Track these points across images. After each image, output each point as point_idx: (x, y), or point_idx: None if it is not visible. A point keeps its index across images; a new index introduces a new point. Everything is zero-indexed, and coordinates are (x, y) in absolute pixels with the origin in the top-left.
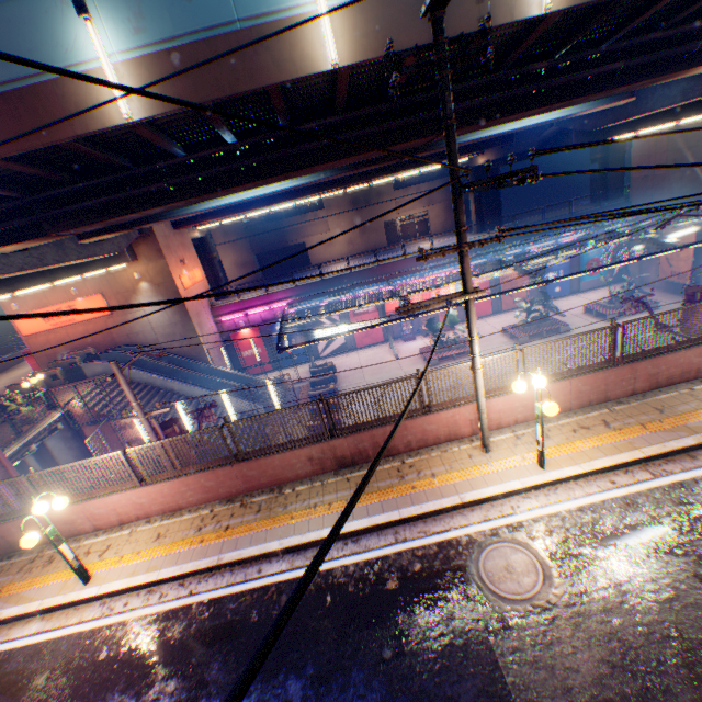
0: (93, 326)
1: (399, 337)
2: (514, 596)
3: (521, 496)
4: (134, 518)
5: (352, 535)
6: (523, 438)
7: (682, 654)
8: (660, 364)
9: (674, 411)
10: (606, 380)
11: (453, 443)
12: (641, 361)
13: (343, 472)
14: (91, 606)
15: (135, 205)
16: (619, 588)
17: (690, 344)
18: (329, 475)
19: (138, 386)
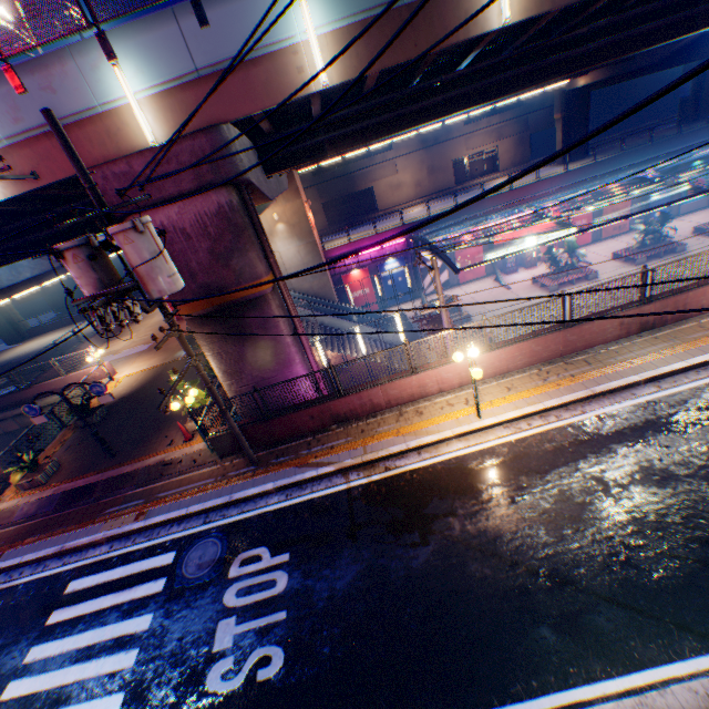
0: None
1: (499, 271)
2: None
3: None
4: (469, 381)
5: (697, 367)
6: None
7: None
8: None
9: None
10: None
11: None
12: None
13: (644, 334)
14: (495, 430)
15: (405, 122)
16: None
17: None
18: (632, 338)
19: None
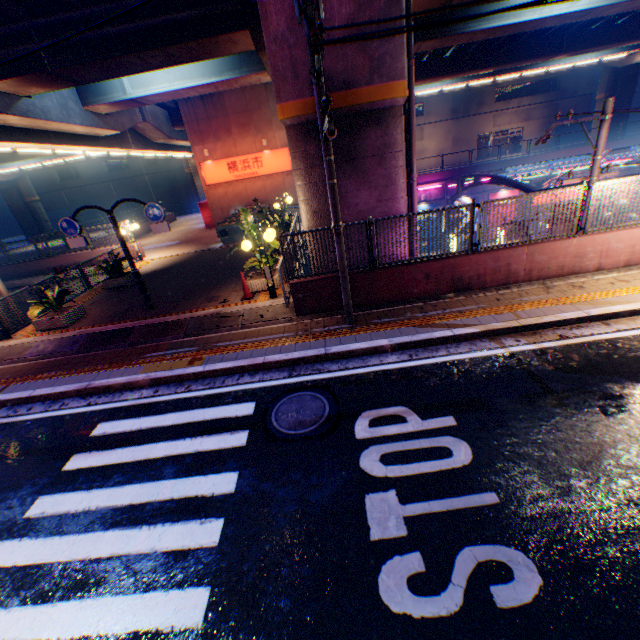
0: (270, 183)
1: None
2: None
3: None
4: (639, 261)
5: None
6: None
7: None
8: None
9: None
10: None
11: None
12: None
13: None
14: None
15: None
16: None
17: None
18: None
19: None
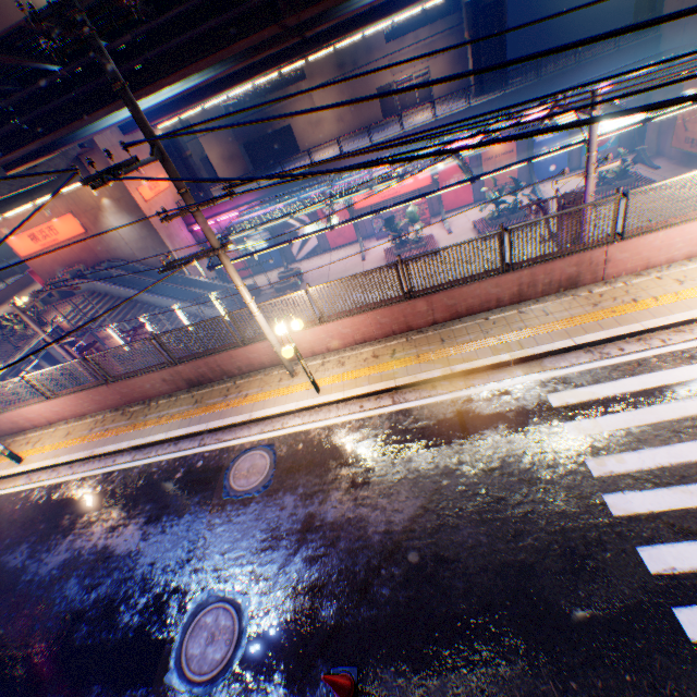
0: (76, 245)
1: (374, 235)
2: (240, 488)
3: (295, 415)
4: (58, 420)
5: (176, 440)
6: (327, 365)
7: (302, 532)
8: (457, 296)
9: (452, 343)
10: (404, 312)
11: (277, 368)
12: (436, 294)
13: (194, 390)
14: (23, 477)
15: (2, 148)
16: (301, 488)
17: (484, 277)
18: (184, 392)
19: (118, 301)
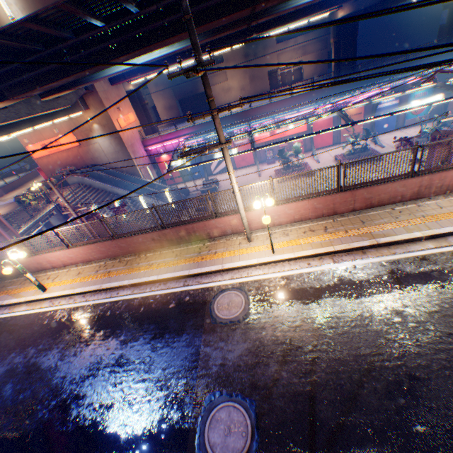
0: (71, 153)
1: (265, 161)
2: (224, 317)
3: (256, 268)
4: (70, 264)
5: (164, 281)
6: (274, 235)
7: (285, 351)
8: (374, 192)
9: (371, 224)
10: (334, 201)
11: (235, 235)
12: (359, 189)
13: (172, 248)
14: (46, 302)
15: (53, 77)
16: (275, 318)
17: (396, 179)
18: (165, 249)
19: (98, 191)
